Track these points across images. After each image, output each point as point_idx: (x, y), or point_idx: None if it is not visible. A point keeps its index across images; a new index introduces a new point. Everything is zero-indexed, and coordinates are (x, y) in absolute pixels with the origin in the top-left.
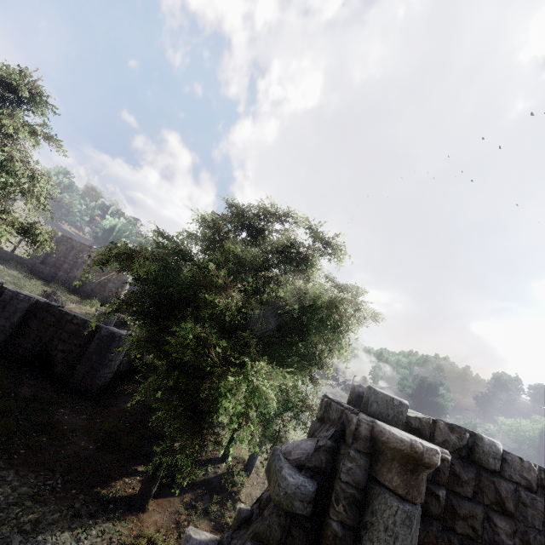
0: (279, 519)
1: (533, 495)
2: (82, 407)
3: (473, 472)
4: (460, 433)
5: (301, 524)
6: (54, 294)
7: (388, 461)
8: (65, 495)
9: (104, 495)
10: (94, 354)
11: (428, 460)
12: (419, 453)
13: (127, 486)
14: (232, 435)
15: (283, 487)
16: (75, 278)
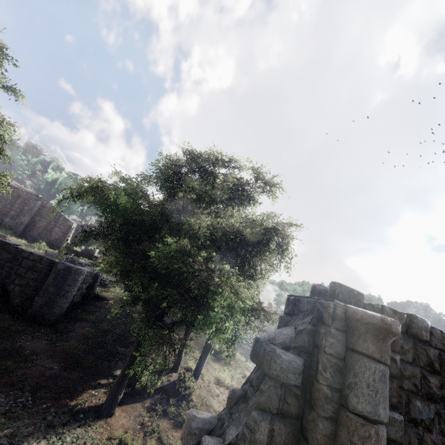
0: (276, 390)
1: None
2: (42, 334)
3: (411, 343)
4: (400, 314)
5: (293, 393)
6: (3, 237)
7: (363, 334)
8: (37, 410)
9: (73, 407)
10: (51, 287)
11: (395, 329)
12: (388, 324)
13: (93, 398)
14: (181, 348)
15: (279, 363)
16: (22, 224)
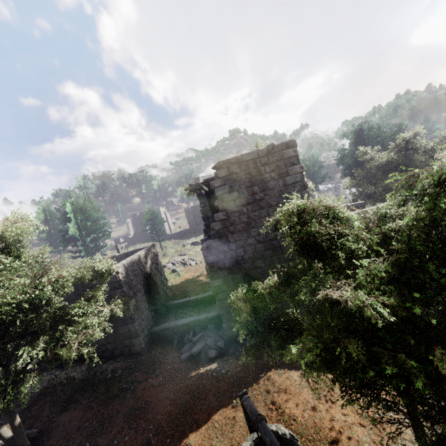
0: None
1: None
2: None
3: None
4: None
5: None
6: None
7: None
8: None
9: None
10: None
11: None
12: None
13: None
14: None
15: None
16: None
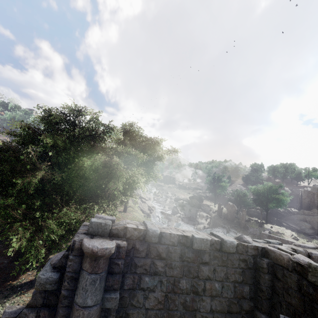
0: (41, 295)
1: (175, 247)
2: None
3: (146, 245)
4: (139, 230)
5: (53, 293)
6: None
7: (85, 258)
8: None
9: (14, 284)
10: None
11: (101, 254)
12: (95, 252)
13: (30, 276)
14: None
15: (39, 281)
16: None
